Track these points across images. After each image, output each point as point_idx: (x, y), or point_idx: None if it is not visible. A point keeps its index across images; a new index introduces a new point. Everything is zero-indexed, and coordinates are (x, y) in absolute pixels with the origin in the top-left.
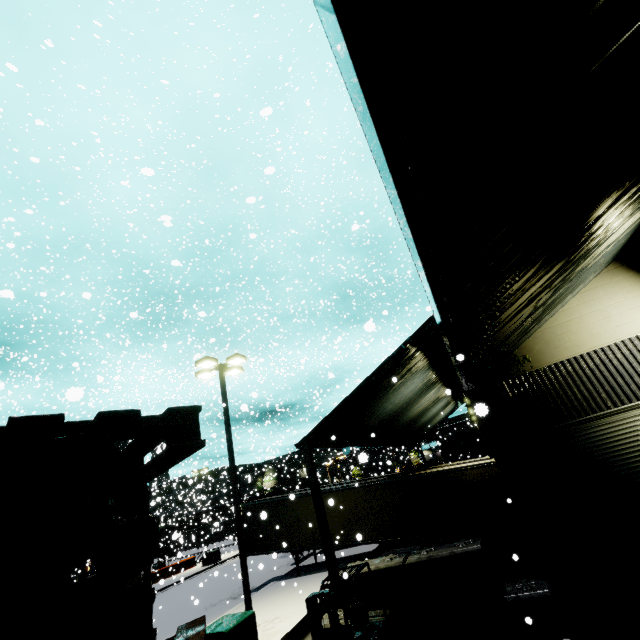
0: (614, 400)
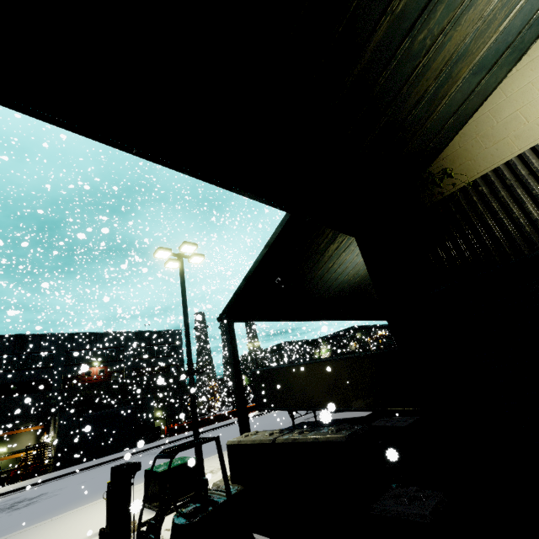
0: None
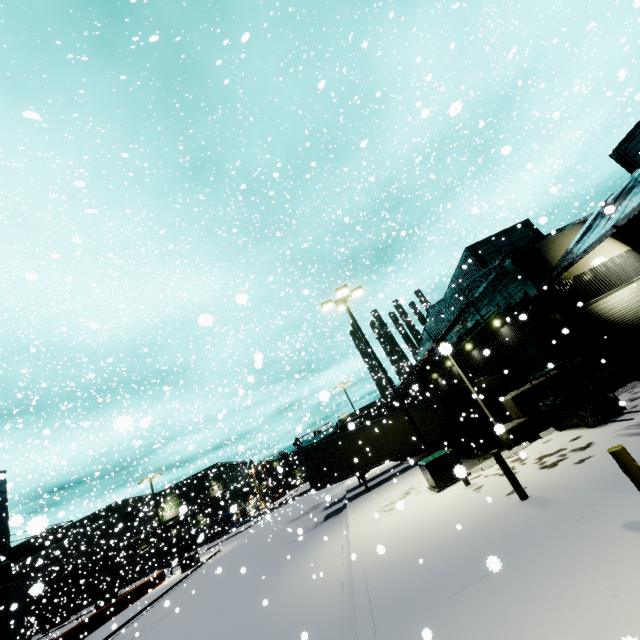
0: (607, 289)
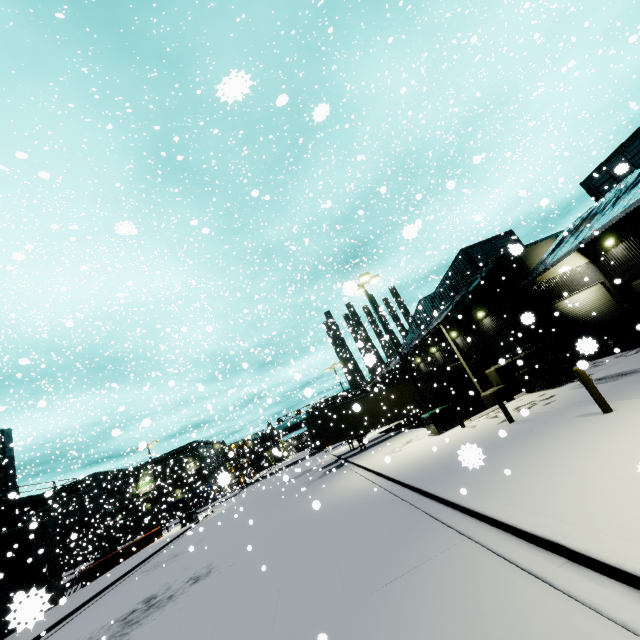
0: (570, 291)
